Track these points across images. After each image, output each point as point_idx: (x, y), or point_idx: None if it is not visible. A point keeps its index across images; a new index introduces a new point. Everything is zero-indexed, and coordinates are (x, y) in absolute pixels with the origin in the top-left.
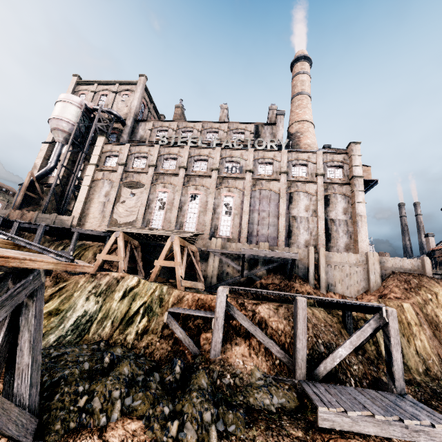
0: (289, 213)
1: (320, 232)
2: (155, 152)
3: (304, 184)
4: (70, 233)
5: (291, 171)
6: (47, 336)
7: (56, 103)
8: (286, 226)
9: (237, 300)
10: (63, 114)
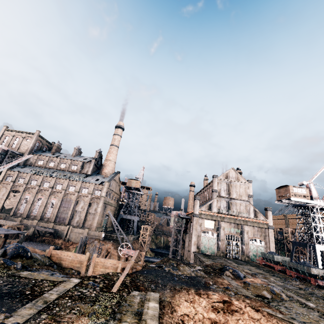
0: (75, 209)
1: (83, 218)
2: (28, 177)
3: (84, 197)
4: None
5: (81, 191)
6: None
7: None
8: (72, 214)
9: None
10: None
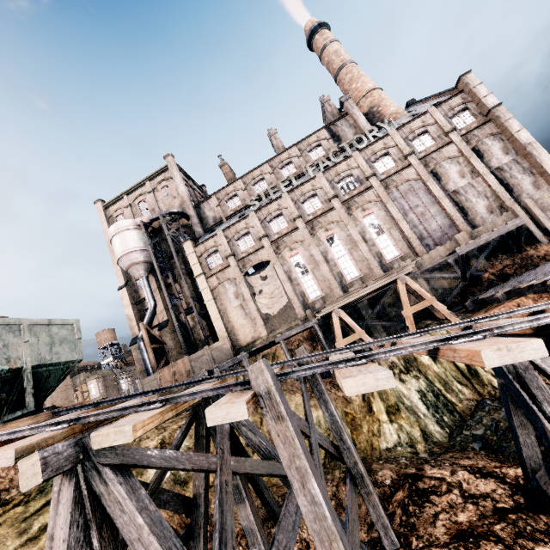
0: (445, 191)
1: (496, 188)
2: (255, 222)
3: (439, 151)
4: (261, 348)
5: (414, 148)
6: (428, 429)
7: (113, 239)
8: (454, 206)
9: (544, 290)
10: (128, 245)
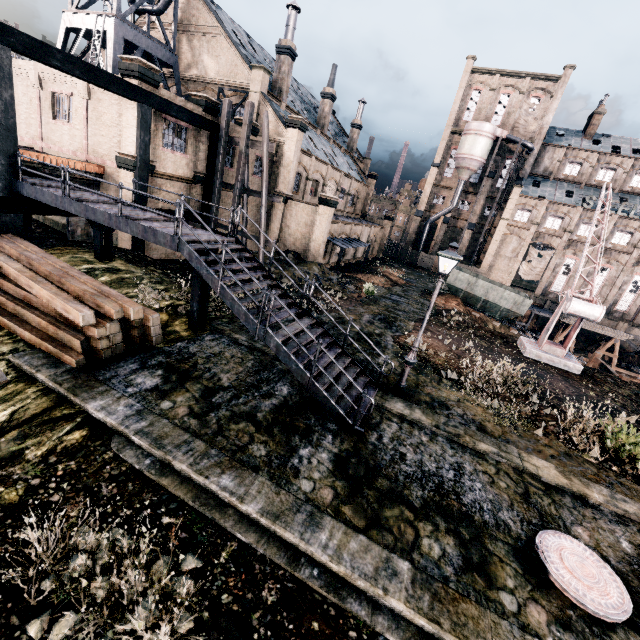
0: None
1: None
2: (575, 216)
3: None
4: None
5: None
6: None
7: (471, 136)
8: None
9: None
10: (478, 152)
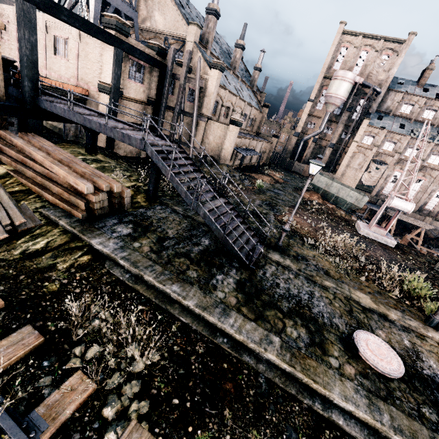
0: None
1: None
2: (404, 142)
3: None
4: None
5: None
6: None
7: (337, 81)
8: None
9: None
10: (341, 93)
